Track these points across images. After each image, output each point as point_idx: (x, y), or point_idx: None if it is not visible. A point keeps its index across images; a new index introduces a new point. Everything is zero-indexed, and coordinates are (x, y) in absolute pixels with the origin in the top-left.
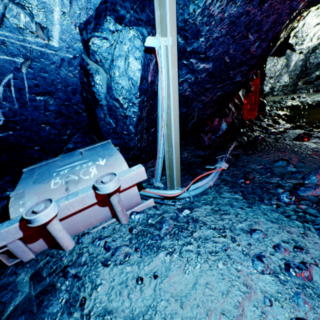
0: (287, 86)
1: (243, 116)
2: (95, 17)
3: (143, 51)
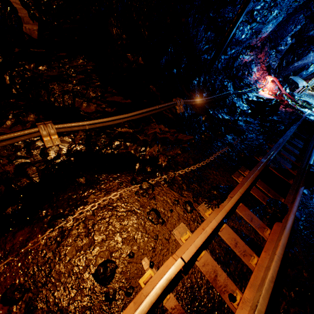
0: None
1: None
2: None
3: None
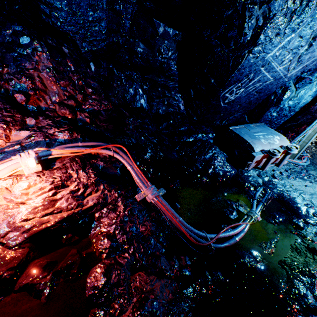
0: None
1: None
2: (314, 69)
3: None
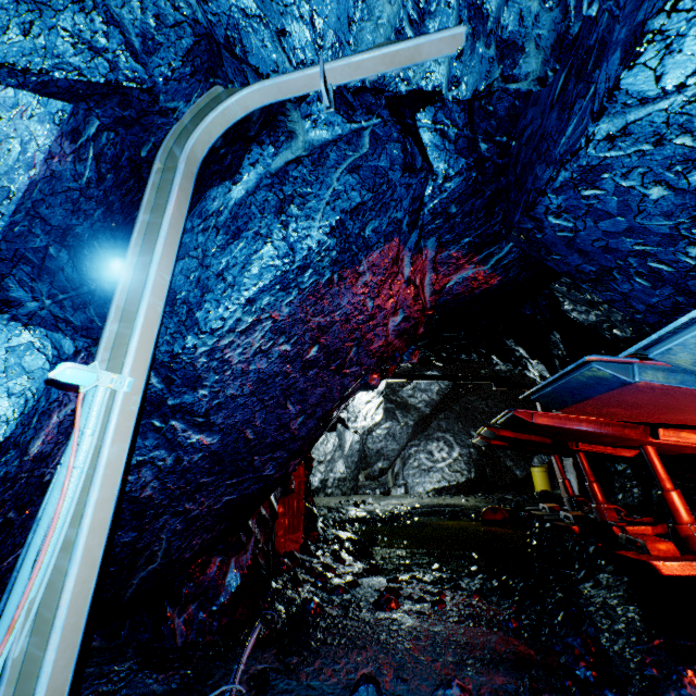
0: (346, 479)
1: (278, 543)
2: None
3: (45, 381)
